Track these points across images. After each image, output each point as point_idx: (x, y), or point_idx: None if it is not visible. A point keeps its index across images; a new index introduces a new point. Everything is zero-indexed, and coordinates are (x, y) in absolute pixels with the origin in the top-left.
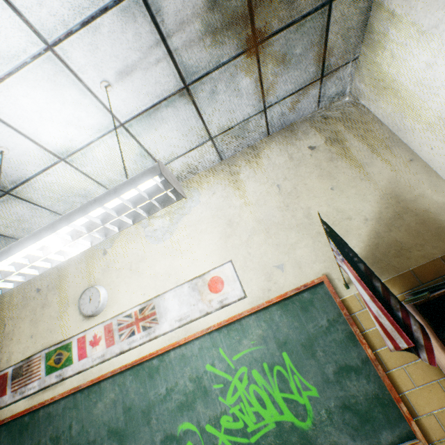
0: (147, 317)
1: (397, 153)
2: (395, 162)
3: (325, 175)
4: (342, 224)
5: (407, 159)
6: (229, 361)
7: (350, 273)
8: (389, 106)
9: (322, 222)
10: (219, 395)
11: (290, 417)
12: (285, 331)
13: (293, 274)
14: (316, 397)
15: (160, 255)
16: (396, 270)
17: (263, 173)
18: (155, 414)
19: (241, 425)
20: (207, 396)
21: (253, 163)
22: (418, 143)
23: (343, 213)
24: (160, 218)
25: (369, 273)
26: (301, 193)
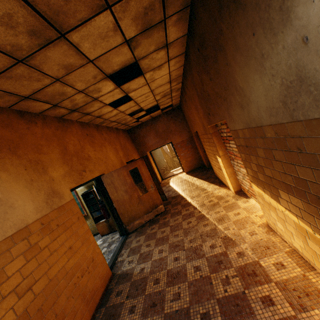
0: None
1: None
2: None
3: None
4: None
5: None
6: None
7: None
8: None
9: None
10: None
11: None
12: None
13: None
14: None
15: None
16: (87, 185)
17: None
18: None
19: None
20: None
21: None
22: None
23: None
24: None
25: None
26: None
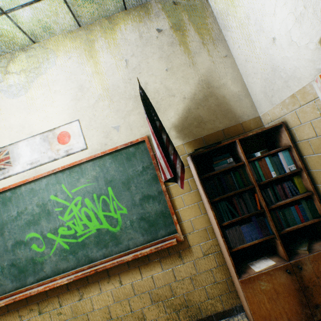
0: (2, 160)
1: (219, 48)
2: (216, 56)
3: (164, 57)
4: (167, 99)
5: (224, 55)
6: (69, 193)
7: (149, 128)
8: (221, 1)
9: (139, 87)
10: (59, 215)
11: (107, 226)
12: (112, 173)
13: (125, 134)
14: (126, 214)
15: (15, 109)
16: (194, 136)
17: (116, 46)
18: (8, 229)
19: (73, 232)
20: (50, 216)
21: (108, 35)
22: (233, 41)
23: (170, 91)
24: (15, 75)
25: (161, 129)
26: (143, 70)
